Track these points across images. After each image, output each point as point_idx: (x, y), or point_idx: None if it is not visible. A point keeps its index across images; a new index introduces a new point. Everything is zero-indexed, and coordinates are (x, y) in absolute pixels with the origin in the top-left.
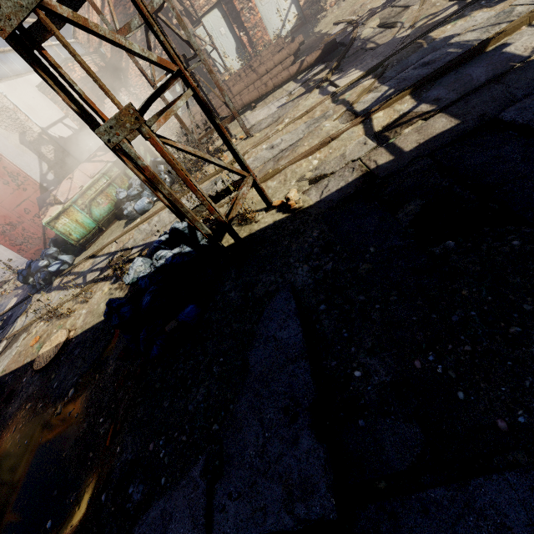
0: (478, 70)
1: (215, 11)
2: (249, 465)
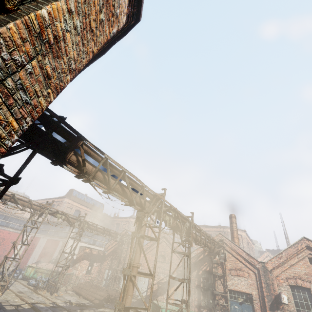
0: None
1: None
2: None
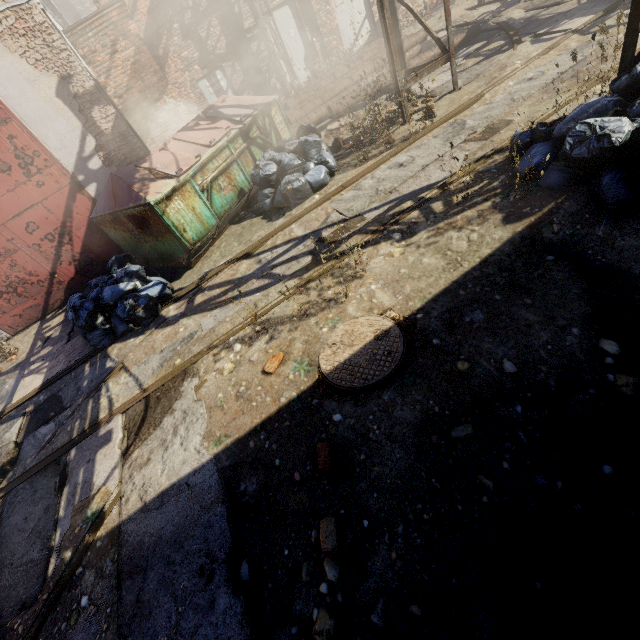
0: None
1: (286, 8)
2: None
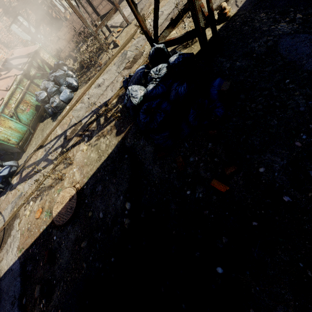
0: None
1: None
2: None
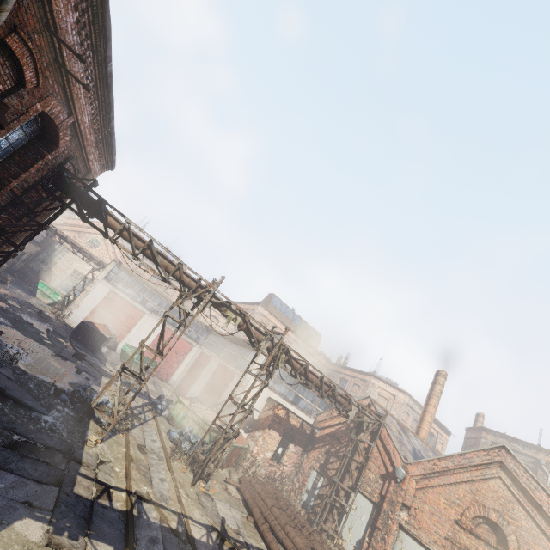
0: (108, 529)
1: (371, 504)
2: (5, 379)
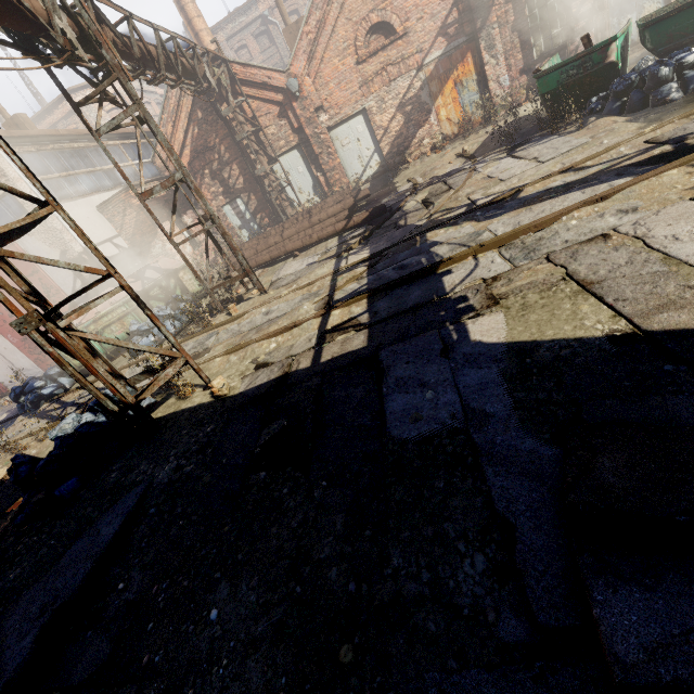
0: (416, 292)
1: (295, 151)
2: None
